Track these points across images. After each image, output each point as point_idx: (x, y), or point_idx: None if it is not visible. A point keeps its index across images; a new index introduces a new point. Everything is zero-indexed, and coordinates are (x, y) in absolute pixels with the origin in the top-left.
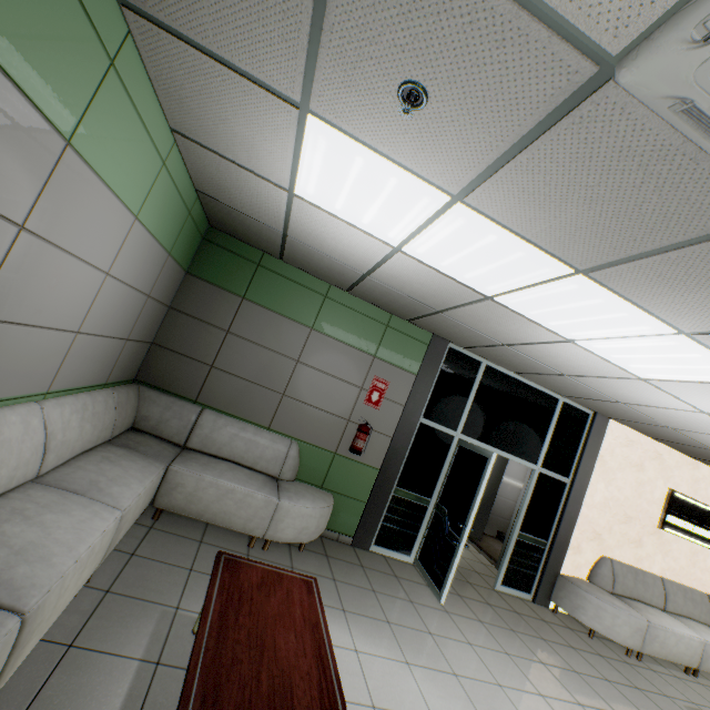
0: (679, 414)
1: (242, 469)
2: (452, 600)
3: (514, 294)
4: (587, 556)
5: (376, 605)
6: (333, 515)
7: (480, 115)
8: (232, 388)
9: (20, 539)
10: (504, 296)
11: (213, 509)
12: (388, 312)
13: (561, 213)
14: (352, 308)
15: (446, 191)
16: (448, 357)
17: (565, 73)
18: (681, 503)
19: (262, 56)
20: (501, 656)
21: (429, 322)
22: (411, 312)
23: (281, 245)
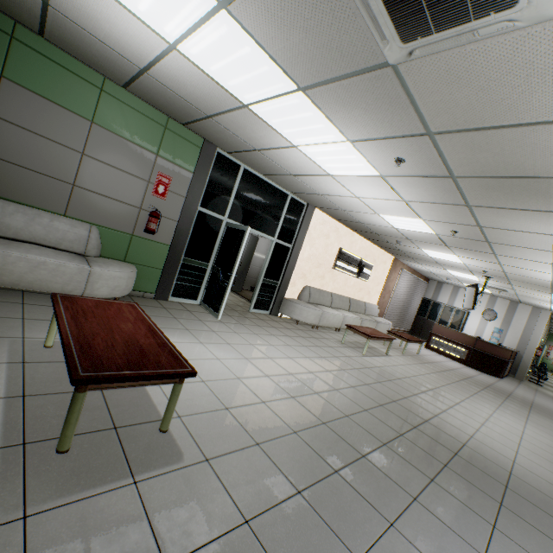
0: (347, 200)
1: (47, 248)
2: (225, 318)
3: (262, 104)
4: (298, 287)
5: (178, 323)
6: (137, 280)
7: None
8: (14, 177)
9: None
10: (256, 106)
11: (28, 279)
12: (166, 115)
13: (291, 37)
14: (131, 107)
15: None
16: (217, 160)
17: None
18: (344, 254)
19: None
20: (253, 335)
21: (202, 127)
22: (186, 116)
23: (40, 17)
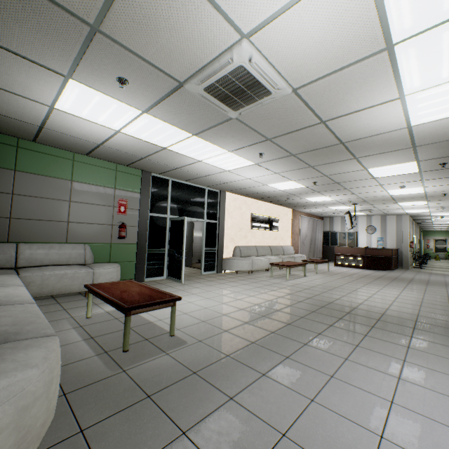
0: (243, 181)
1: (63, 266)
2: (186, 282)
3: (175, 145)
4: (231, 248)
5: None
6: (121, 273)
7: (149, 89)
8: (32, 227)
9: (0, 295)
10: (171, 147)
11: (58, 287)
12: (115, 163)
13: (182, 117)
14: (93, 165)
15: (139, 109)
16: (153, 181)
17: (171, 83)
18: (256, 217)
19: (47, 58)
20: (208, 286)
21: (139, 164)
22: (128, 161)
23: (36, 133)
